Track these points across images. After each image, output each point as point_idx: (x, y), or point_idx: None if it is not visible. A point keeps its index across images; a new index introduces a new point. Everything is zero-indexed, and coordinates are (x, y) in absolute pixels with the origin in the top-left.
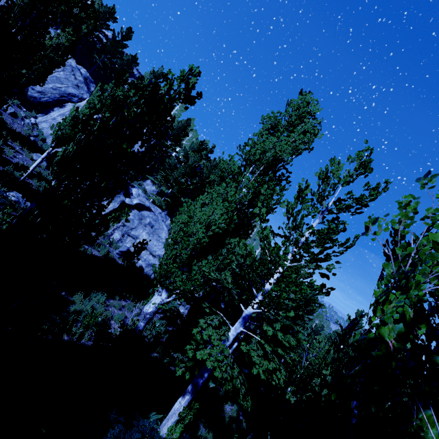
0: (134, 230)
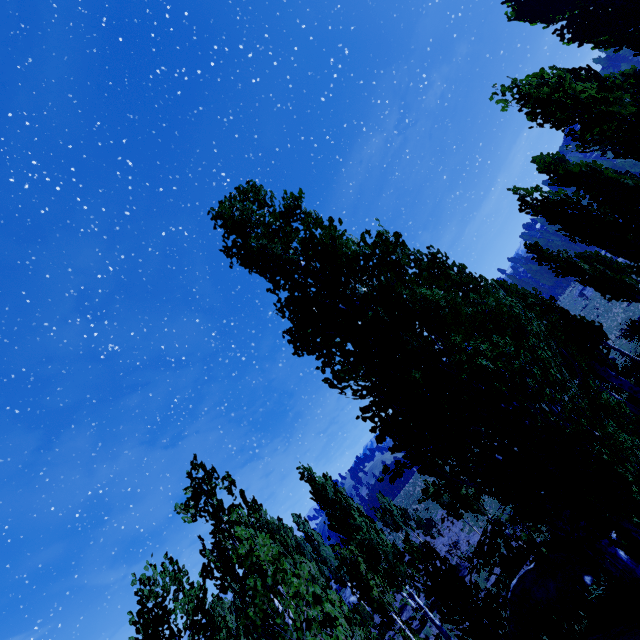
0: None
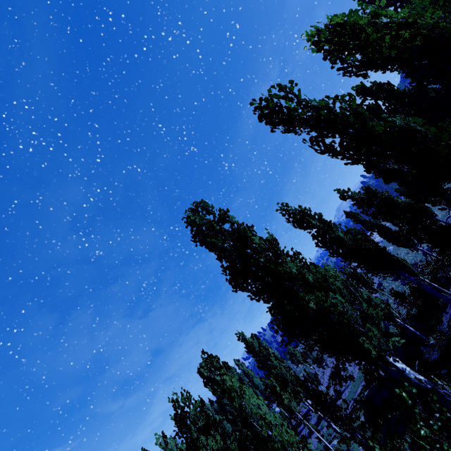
0: None
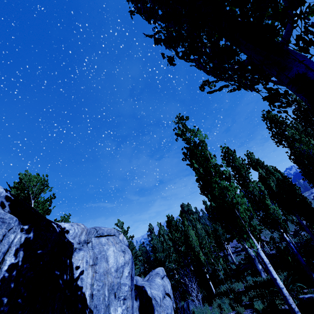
0: (155, 298)
